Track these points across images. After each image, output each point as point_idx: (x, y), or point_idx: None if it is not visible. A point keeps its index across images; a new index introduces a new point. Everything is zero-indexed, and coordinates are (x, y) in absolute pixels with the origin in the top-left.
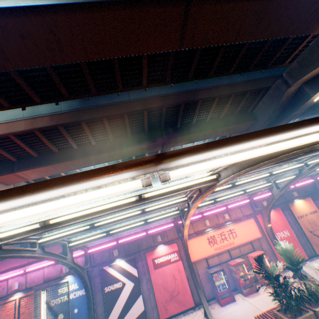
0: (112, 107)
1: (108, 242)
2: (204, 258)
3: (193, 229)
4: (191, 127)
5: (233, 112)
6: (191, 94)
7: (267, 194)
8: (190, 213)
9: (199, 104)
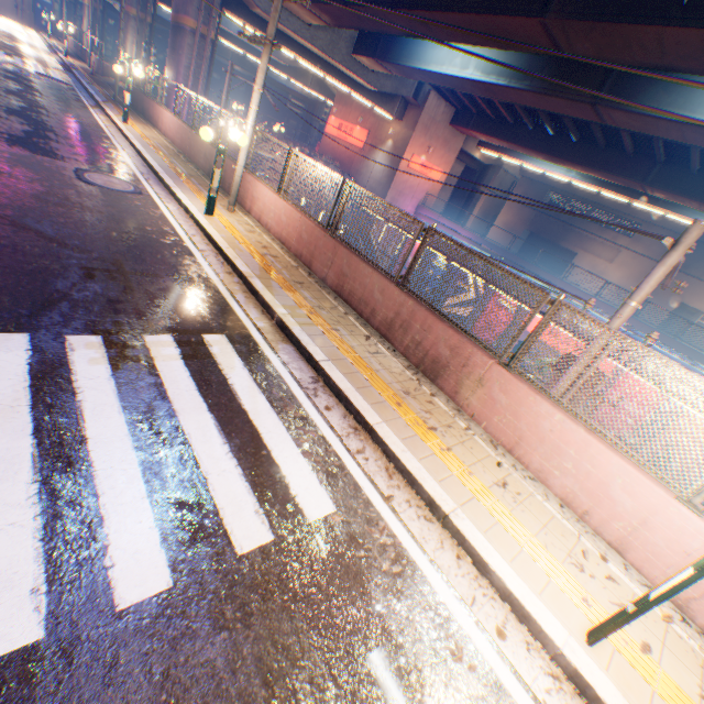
0: None
1: None
2: None
3: None
4: None
5: None
6: None
7: None
8: None
9: None
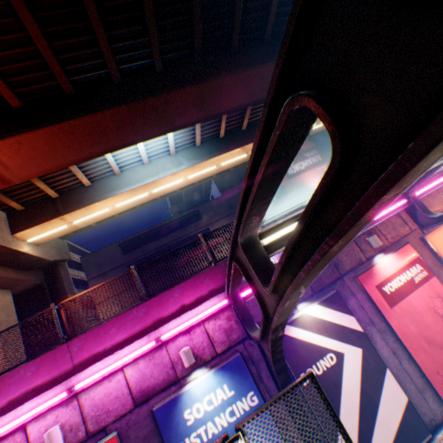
0: None
1: None
2: None
3: None
4: None
5: None
6: None
7: None
8: None
9: None
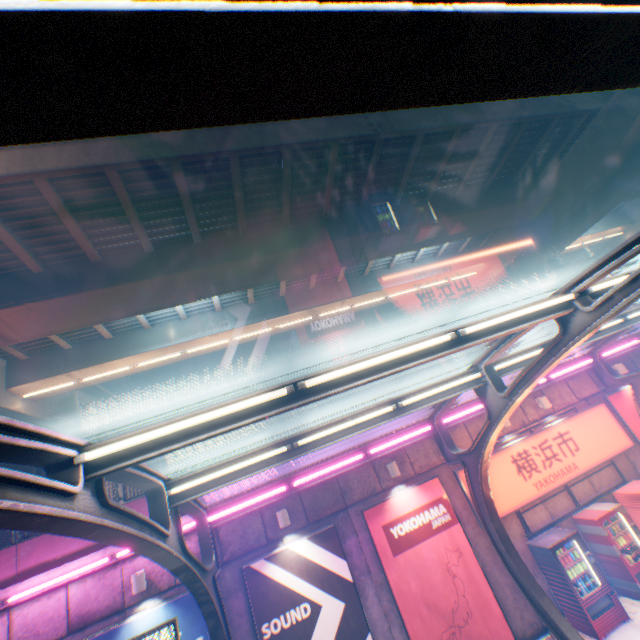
0: (253, 132)
1: (262, 490)
2: (513, 513)
3: (470, 440)
4: (425, 207)
5: (509, 177)
6: (437, 115)
7: (627, 345)
8: (565, 352)
9: (452, 142)
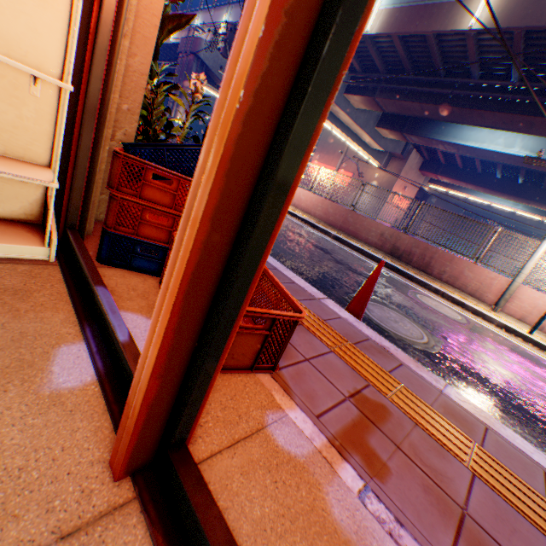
0: None
1: None
2: None
3: None
4: None
5: None
6: None
7: None
8: None
9: None
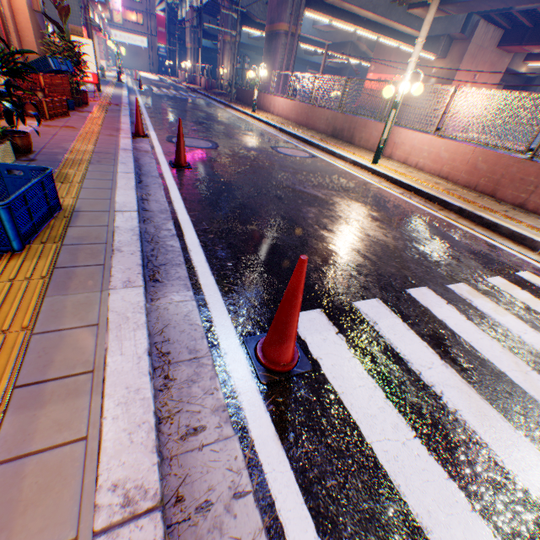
0: None
1: None
2: None
3: None
4: None
5: None
6: None
7: None
8: None
9: None
